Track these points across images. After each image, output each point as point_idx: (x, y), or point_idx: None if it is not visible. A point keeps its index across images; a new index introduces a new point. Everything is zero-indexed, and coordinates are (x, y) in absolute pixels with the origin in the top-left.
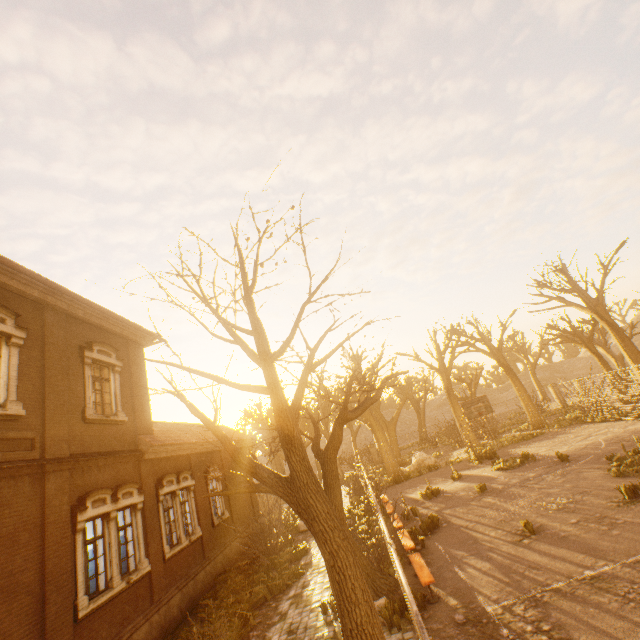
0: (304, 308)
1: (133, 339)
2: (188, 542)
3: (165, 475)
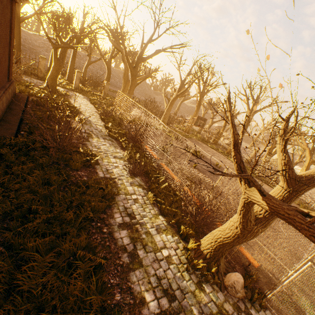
0: None
1: None
2: None
3: None
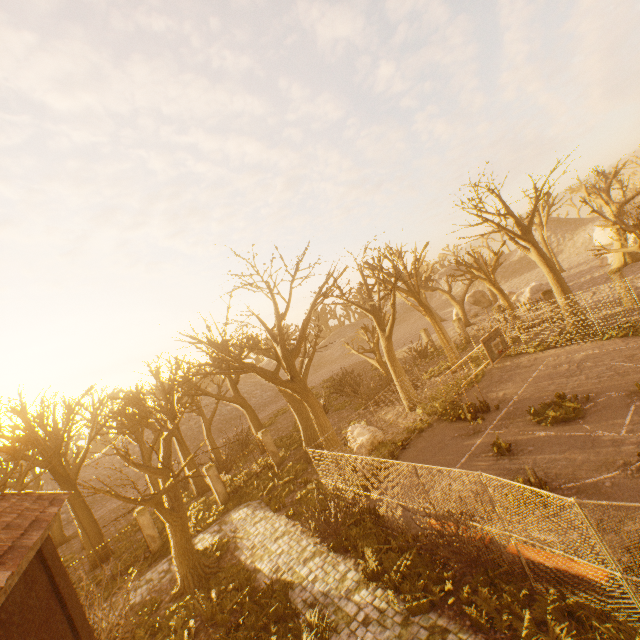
0: None
1: None
2: None
3: None
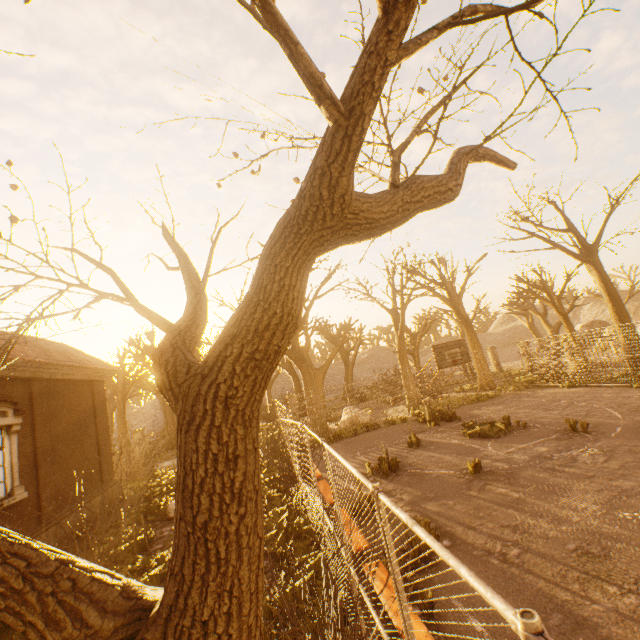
0: None
1: None
2: None
3: None
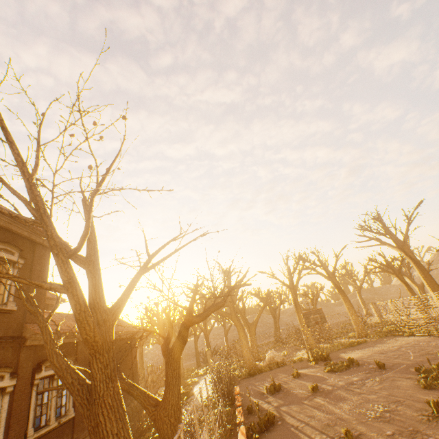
0: (93, 199)
1: (41, 243)
2: (57, 424)
3: (45, 360)
